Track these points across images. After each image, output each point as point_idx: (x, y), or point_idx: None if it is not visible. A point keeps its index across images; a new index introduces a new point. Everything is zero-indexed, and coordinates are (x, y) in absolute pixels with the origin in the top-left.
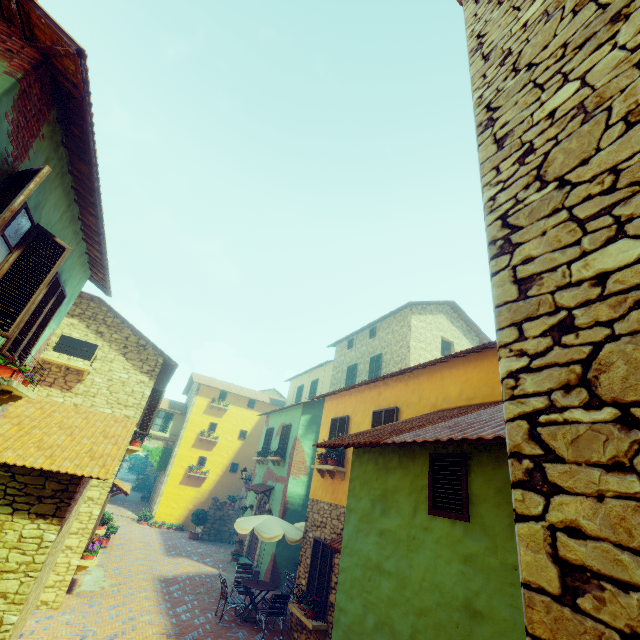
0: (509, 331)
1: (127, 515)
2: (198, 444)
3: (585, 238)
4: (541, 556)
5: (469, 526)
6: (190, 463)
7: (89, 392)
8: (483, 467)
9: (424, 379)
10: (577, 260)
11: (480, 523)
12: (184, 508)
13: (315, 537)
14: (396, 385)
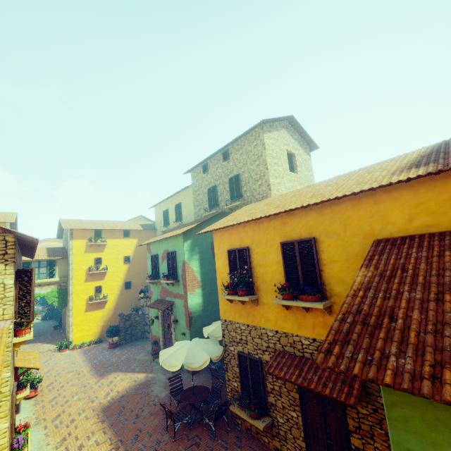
0: None
1: (46, 349)
2: (90, 278)
3: None
4: None
5: None
6: (88, 294)
7: None
8: None
9: (347, 206)
10: None
11: None
12: (96, 327)
13: (239, 353)
14: (306, 214)
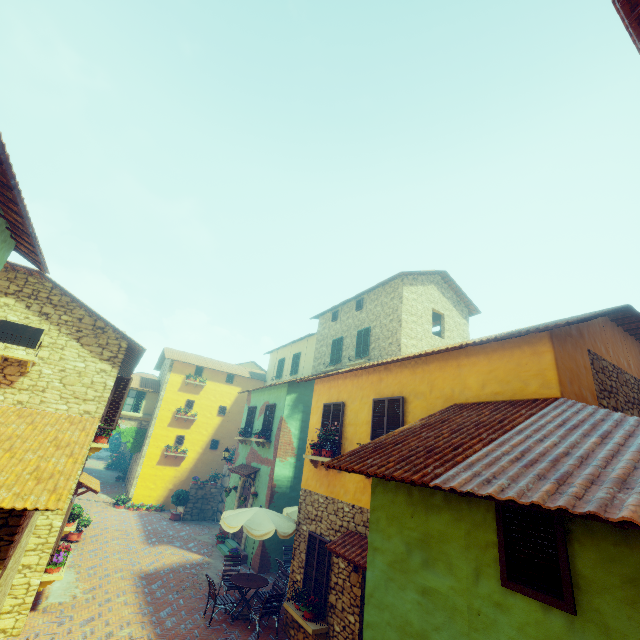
0: None
1: (101, 499)
2: (175, 423)
3: None
4: None
5: (577, 621)
6: (167, 443)
7: (36, 386)
8: (595, 538)
9: (435, 366)
10: None
11: (597, 622)
12: (163, 488)
13: (310, 532)
14: (400, 371)
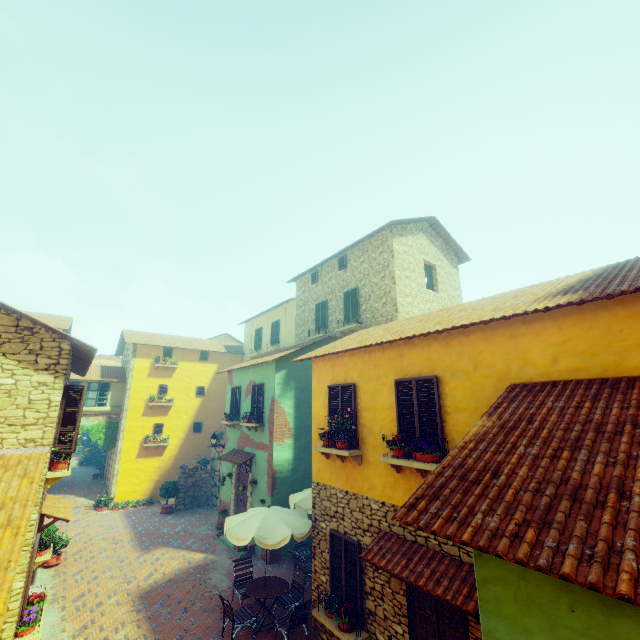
0: None
1: (79, 504)
2: (149, 412)
3: None
4: None
5: None
6: (144, 434)
7: None
8: None
9: (479, 338)
10: None
11: None
12: (148, 481)
13: (331, 531)
14: (428, 345)
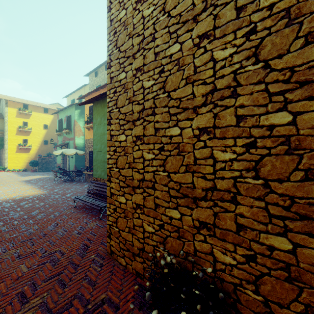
0: (108, 35)
1: None
2: (19, 133)
3: (120, 8)
4: (109, 79)
5: None
6: (18, 143)
7: None
8: None
9: None
10: (118, 15)
11: None
12: (23, 162)
13: (89, 151)
14: None
